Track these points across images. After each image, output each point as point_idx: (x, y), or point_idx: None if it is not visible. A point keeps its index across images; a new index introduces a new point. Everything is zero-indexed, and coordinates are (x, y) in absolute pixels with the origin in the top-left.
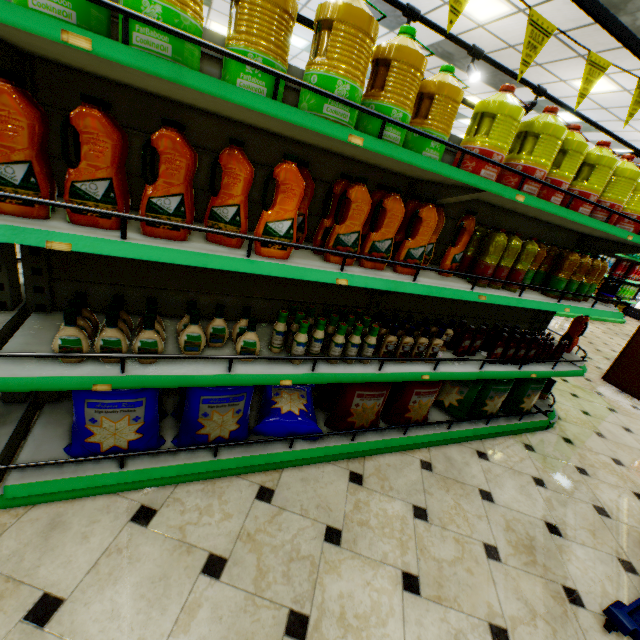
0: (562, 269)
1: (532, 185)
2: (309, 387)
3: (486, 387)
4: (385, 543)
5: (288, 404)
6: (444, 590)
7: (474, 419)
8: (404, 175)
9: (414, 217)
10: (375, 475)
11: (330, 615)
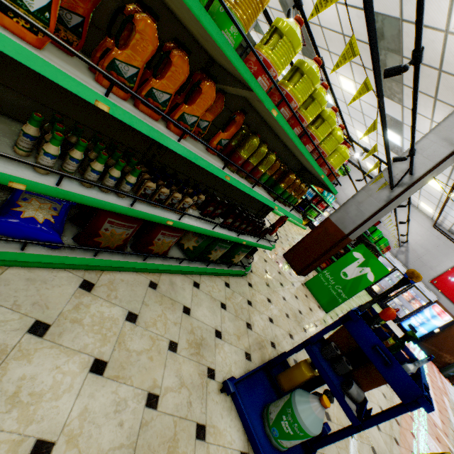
0: (284, 181)
1: (287, 111)
2: (68, 203)
3: (215, 242)
4: (90, 337)
5: (34, 211)
6: (125, 371)
7: (200, 261)
8: (205, 50)
9: (196, 86)
10: (107, 286)
11: (1, 395)
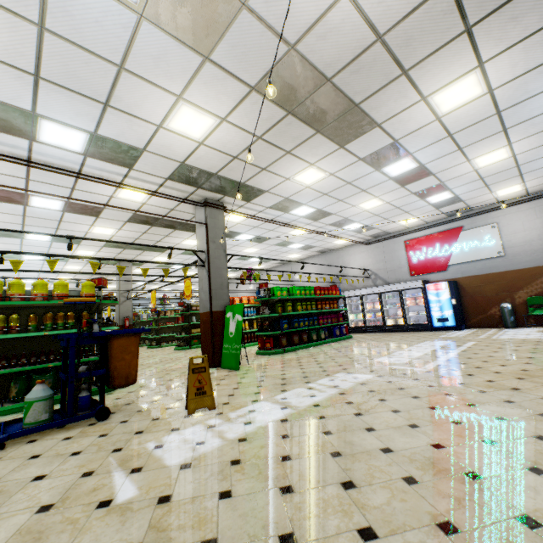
0: (47, 320)
1: None
2: None
3: (33, 380)
4: None
5: None
6: None
7: (23, 397)
8: None
9: None
10: None
11: None
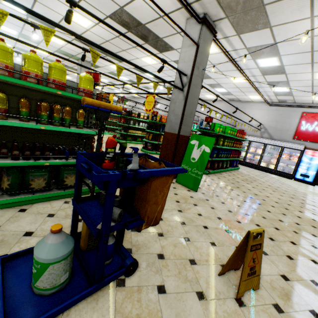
0: (41, 110)
1: None
2: None
3: (27, 175)
4: None
5: None
6: None
7: (17, 192)
8: None
9: None
10: None
11: None
